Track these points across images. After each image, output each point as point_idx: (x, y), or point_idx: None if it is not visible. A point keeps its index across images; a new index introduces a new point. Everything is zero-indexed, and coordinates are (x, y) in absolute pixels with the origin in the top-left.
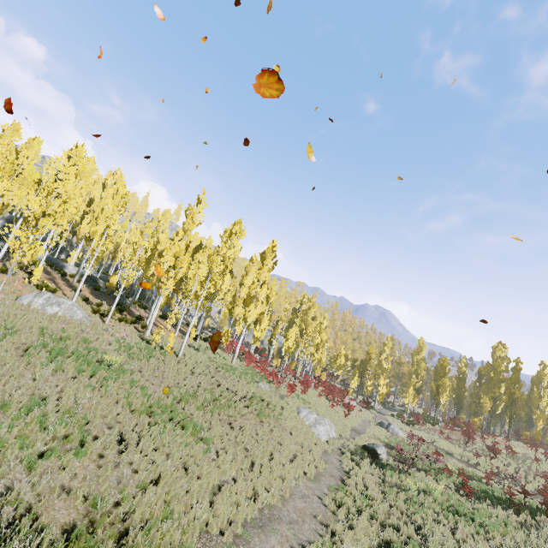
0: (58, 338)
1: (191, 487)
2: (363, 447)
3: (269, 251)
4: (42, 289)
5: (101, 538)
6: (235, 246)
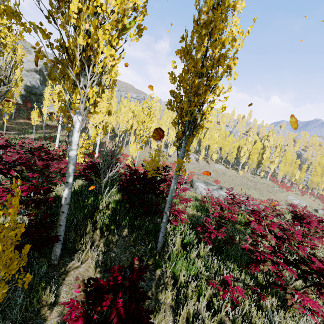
0: (222, 172)
1: (246, 192)
2: (314, 209)
3: (277, 145)
4: (215, 163)
5: (235, 189)
6: (270, 140)
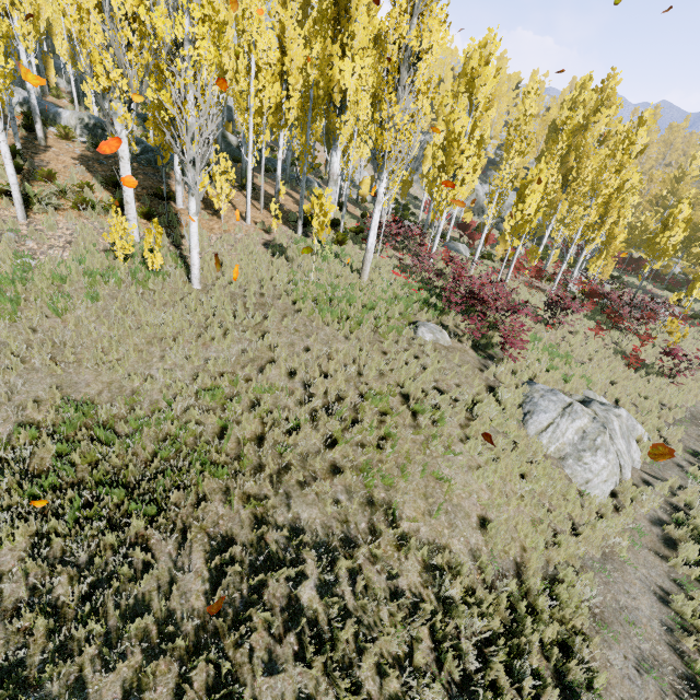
0: None
1: None
2: None
3: None
4: None
5: None
6: None
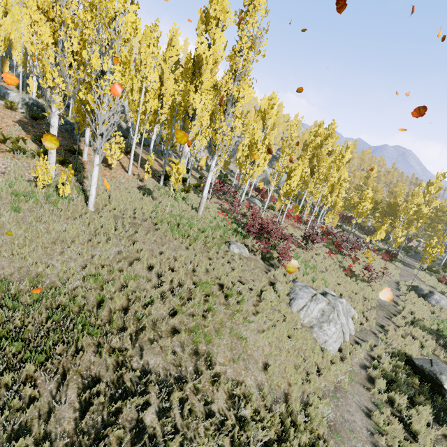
0: None
1: None
2: (408, 363)
3: None
4: None
5: None
6: (216, 40)
